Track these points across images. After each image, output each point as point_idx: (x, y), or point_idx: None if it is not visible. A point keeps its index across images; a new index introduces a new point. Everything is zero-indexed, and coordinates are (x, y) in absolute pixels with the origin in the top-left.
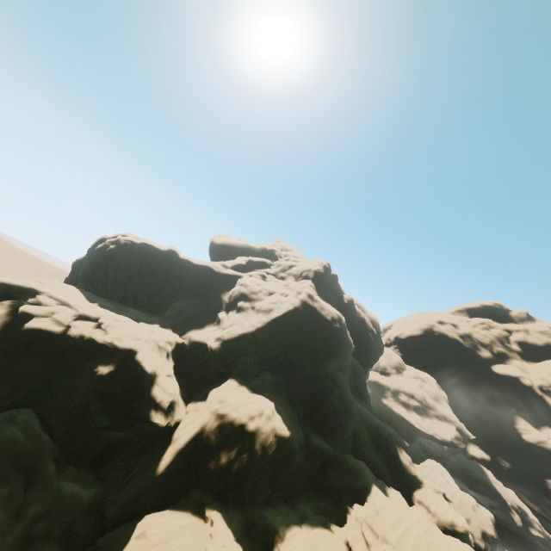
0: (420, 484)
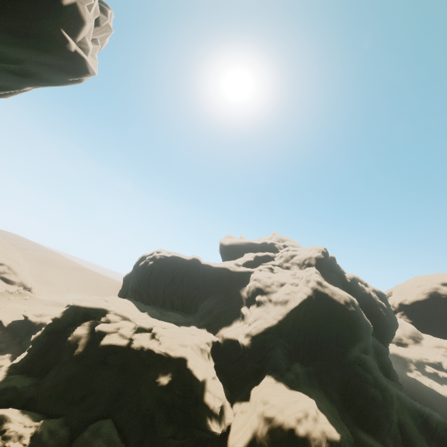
0: None
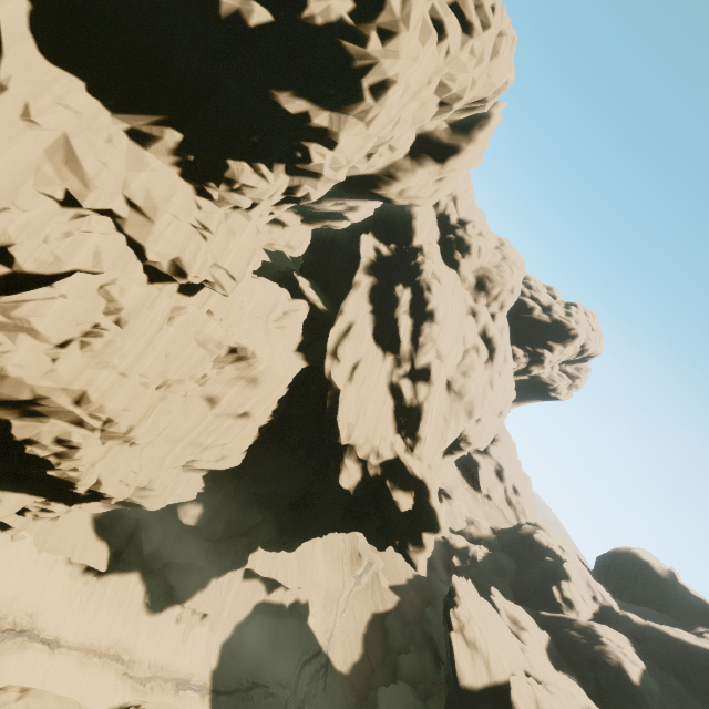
0: None
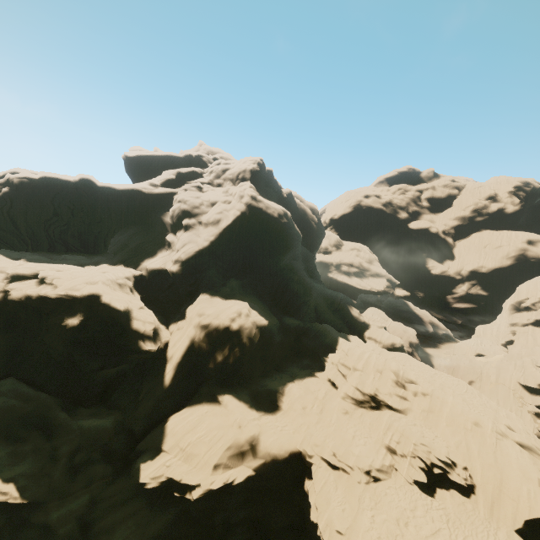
0: (368, 326)
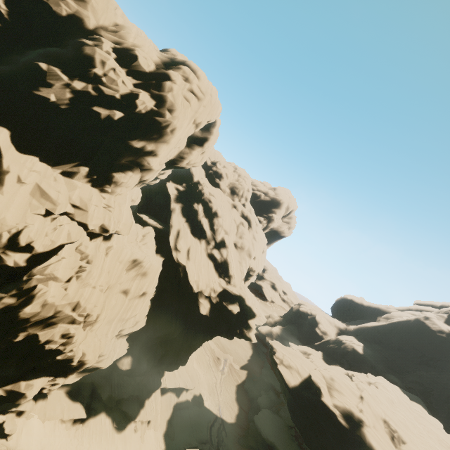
0: None
